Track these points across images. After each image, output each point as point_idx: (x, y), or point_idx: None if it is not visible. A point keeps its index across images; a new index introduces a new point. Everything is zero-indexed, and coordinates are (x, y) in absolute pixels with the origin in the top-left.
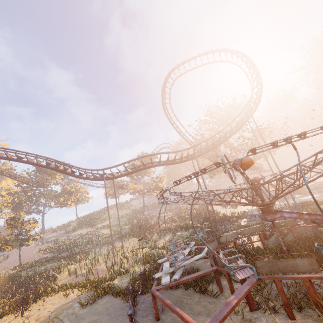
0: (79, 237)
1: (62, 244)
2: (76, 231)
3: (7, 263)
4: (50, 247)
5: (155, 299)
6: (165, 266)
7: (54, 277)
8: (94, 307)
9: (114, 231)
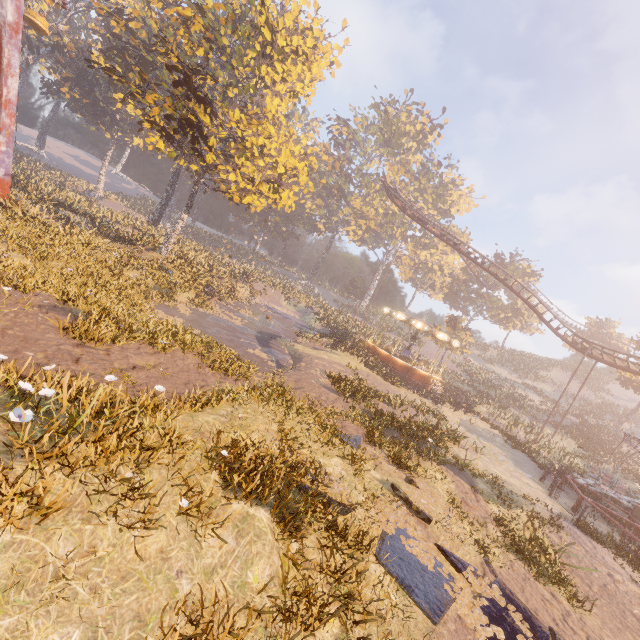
0: (496, 378)
1: (478, 373)
2: (493, 365)
3: (425, 351)
4: (463, 365)
5: (564, 480)
6: (587, 480)
7: (473, 404)
8: (514, 450)
9: (547, 409)
